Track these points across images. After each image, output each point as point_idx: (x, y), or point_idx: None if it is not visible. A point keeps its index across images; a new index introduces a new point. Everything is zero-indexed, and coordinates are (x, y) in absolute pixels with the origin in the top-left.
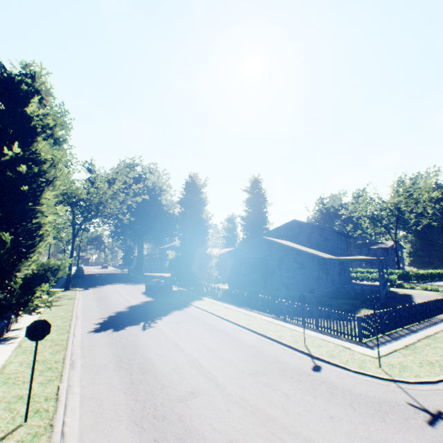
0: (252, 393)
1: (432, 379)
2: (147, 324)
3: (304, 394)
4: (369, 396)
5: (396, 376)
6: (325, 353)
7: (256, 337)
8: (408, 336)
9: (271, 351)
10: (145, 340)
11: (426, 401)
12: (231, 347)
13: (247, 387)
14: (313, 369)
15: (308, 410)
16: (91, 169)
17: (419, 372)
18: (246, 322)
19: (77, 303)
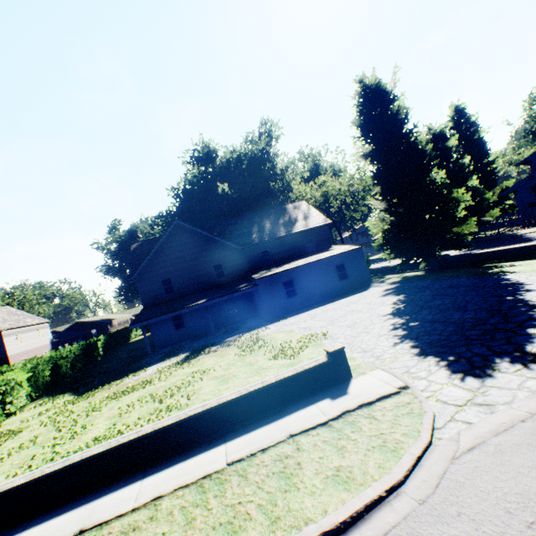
0: None
1: None
2: None
3: None
4: None
5: None
6: None
7: None
8: None
9: None
10: None
11: None
12: None
13: None
14: None
15: None
16: None
17: None
18: None
19: None
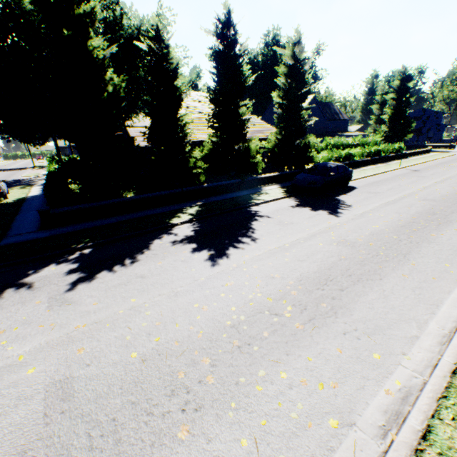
0: None
1: None
2: None
3: None
4: None
5: None
6: None
7: None
8: None
9: None
10: None
11: None
12: None
13: None
14: None
15: None
16: None
17: None
18: None
19: None
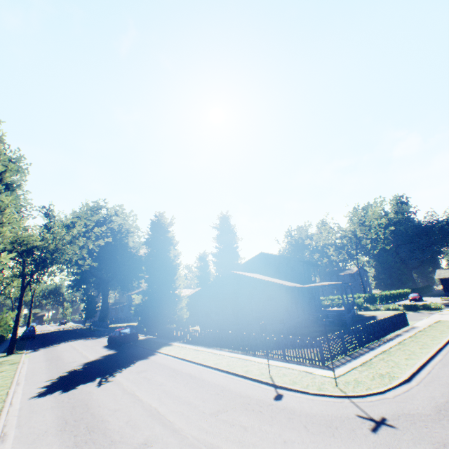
0: (210, 432)
1: (381, 389)
2: (104, 379)
3: (262, 424)
4: (324, 415)
5: (350, 392)
6: (288, 380)
7: (223, 375)
8: (366, 354)
9: (236, 387)
10: (99, 396)
11: (373, 411)
12: (195, 389)
13: (205, 428)
14: (275, 398)
15: (263, 439)
16: (49, 214)
17: (371, 385)
18: (214, 362)
19: (21, 367)
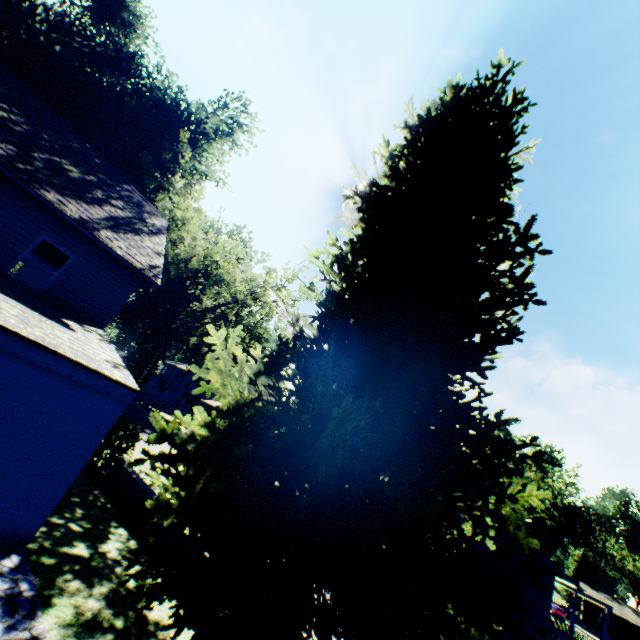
0: None
1: None
2: None
3: None
4: None
5: None
6: None
7: None
8: None
9: None
10: None
11: None
12: None
13: None
14: None
15: None
16: None
17: None
18: None
19: None
